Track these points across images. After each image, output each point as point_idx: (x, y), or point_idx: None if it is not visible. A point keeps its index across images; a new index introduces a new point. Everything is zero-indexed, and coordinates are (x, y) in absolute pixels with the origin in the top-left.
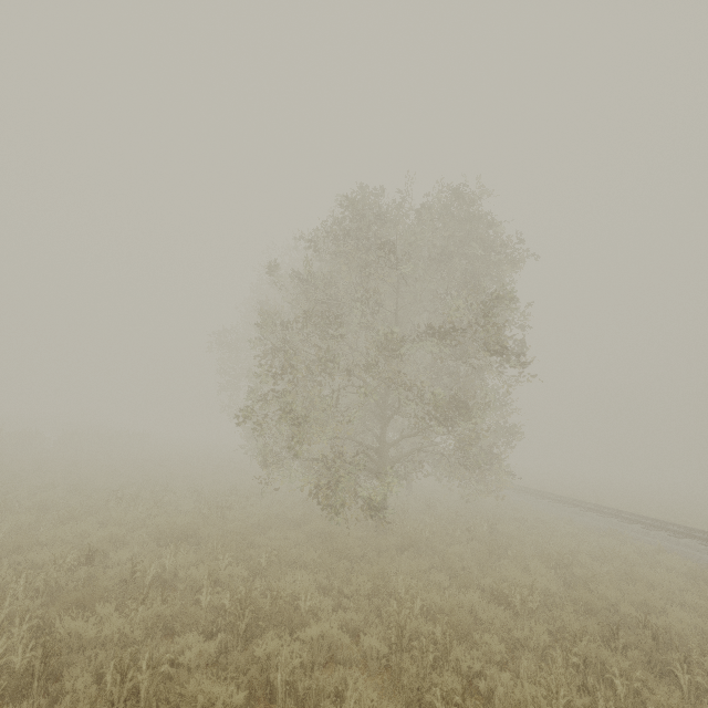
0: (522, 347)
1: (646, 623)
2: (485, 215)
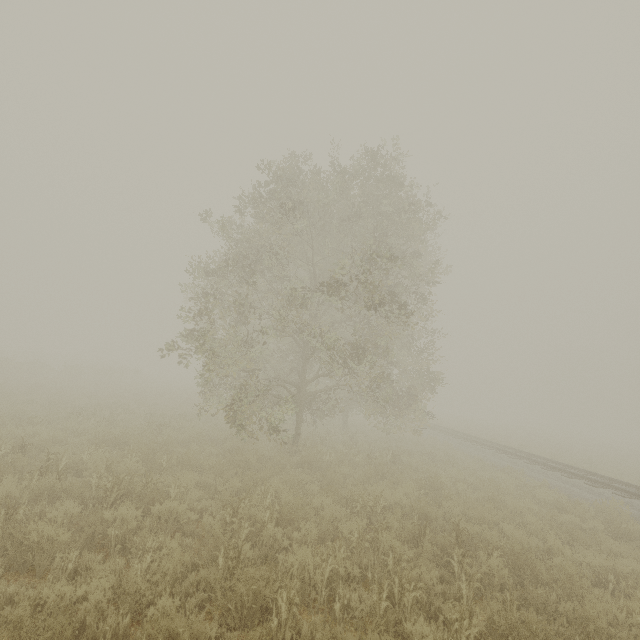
0: (424, 299)
1: (454, 527)
2: (396, 179)
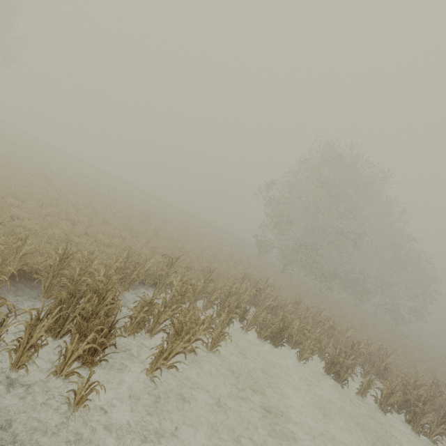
0: None
1: None
2: None
